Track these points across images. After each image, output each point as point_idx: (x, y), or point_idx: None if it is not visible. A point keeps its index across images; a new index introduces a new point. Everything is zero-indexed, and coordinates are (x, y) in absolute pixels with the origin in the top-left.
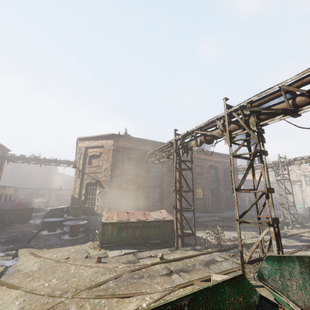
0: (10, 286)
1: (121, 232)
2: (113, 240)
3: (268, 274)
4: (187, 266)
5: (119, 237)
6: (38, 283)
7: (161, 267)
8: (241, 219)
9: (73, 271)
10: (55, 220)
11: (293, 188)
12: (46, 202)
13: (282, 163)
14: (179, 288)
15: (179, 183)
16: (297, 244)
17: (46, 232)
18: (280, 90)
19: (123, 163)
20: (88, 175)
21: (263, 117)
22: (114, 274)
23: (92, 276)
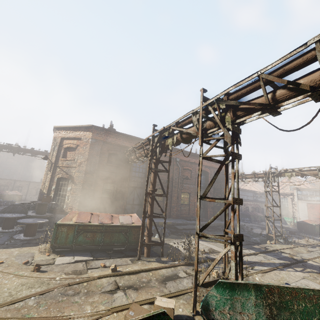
0: None
1: (78, 235)
2: (67, 245)
3: (215, 305)
4: (141, 282)
5: (76, 241)
6: None
7: (108, 281)
8: (201, 233)
9: None
10: (12, 216)
11: (285, 201)
12: (22, 196)
13: (272, 174)
14: (113, 313)
15: (153, 185)
16: (274, 261)
17: (1, 229)
18: (259, 79)
19: (101, 159)
20: (61, 168)
21: (240, 114)
22: (44, 288)
23: (15, 289)
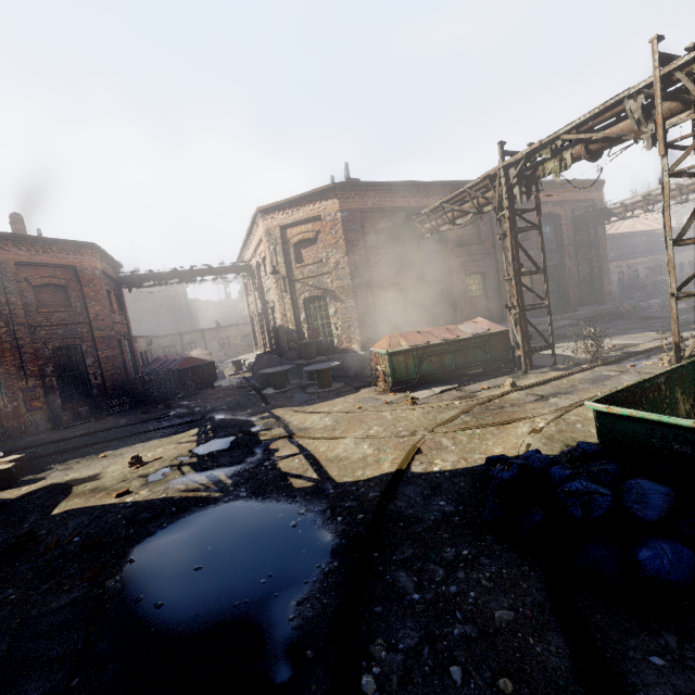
0: (330, 438)
1: (420, 363)
2: (410, 378)
3: None
4: (563, 388)
5: (420, 372)
6: (356, 433)
7: (520, 395)
8: (681, 293)
9: (390, 416)
10: (283, 369)
11: None
12: (210, 354)
13: None
14: (576, 407)
15: (516, 259)
16: None
17: (272, 390)
18: None
19: (367, 246)
20: (302, 283)
21: None
22: (458, 410)
23: (426, 417)
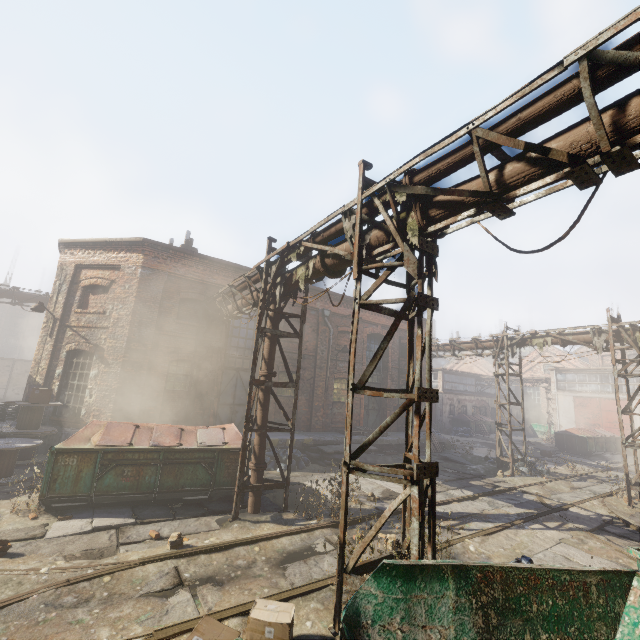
0: None
1: (104, 473)
2: (78, 494)
3: (373, 614)
4: (232, 567)
5: (98, 486)
6: None
7: (161, 569)
8: (354, 462)
9: None
10: None
11: (536, 394)
12: None
13: (509, 341)
14: None
15: (268, 365)
16: (508, 511)
17: None
18: (472, 140)
19: (164, 311)
20: (75, 331)
21: (437, 215)
22: (6, 595)
23: None
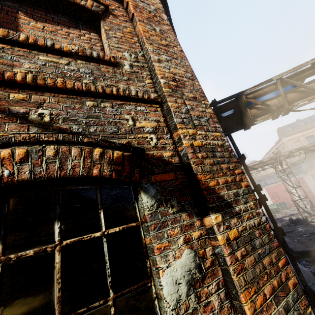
0: None
1: None
2: None
3: None
4: None
5: None
6: None
7: None
8: None
9: None
10: None
11: None
12: None
13: (281, 157)
14: None
15: None
16: None
17: None
18: None
19: None
20: None
21: None
22: None
23: None
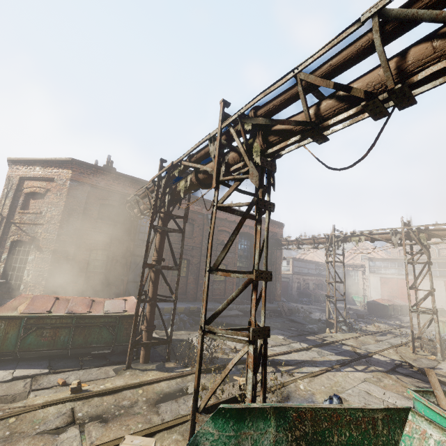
0: None
1: (27, 334)
2: (4, 351)
3: None
4: (118, 407)
5: (21, 344)
6: None
7: (60, 410)
8: (207, 327)
9: None
10: None
11: (356, 275)
12: None
13: (336, 238)
14: None
15: (159, 253)
16: (330, 358)
17: None
18: (297, 82)
19: (87, 212)
20: (18, 226)
21: (274, 140)
22: None
23: None
